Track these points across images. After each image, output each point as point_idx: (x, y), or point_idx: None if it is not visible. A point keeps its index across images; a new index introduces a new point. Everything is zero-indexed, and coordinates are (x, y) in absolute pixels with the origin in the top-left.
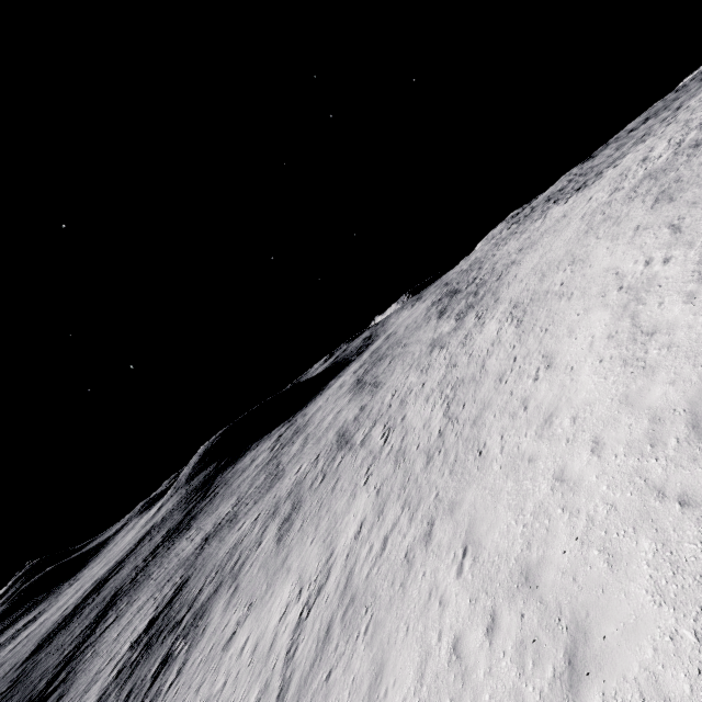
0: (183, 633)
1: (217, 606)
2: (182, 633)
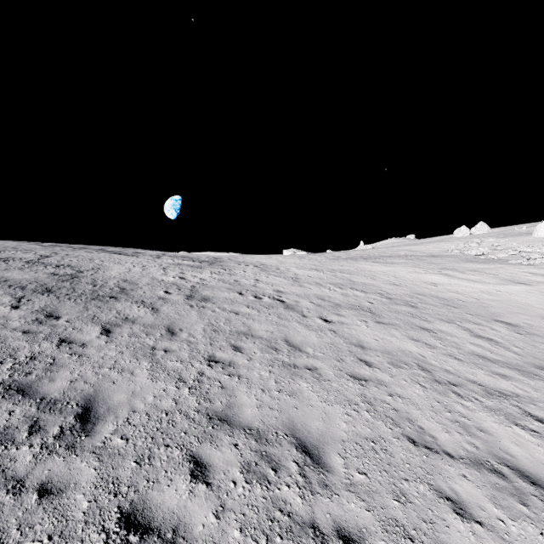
0: None
1: None
2: None
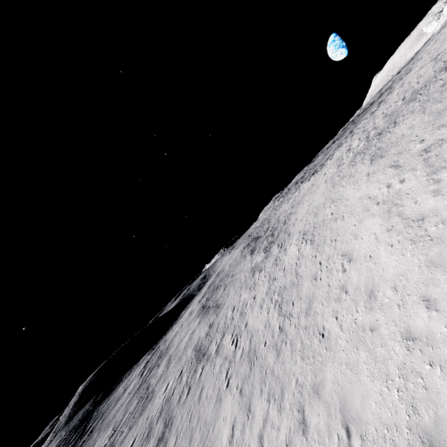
0: None
1: None
2: None
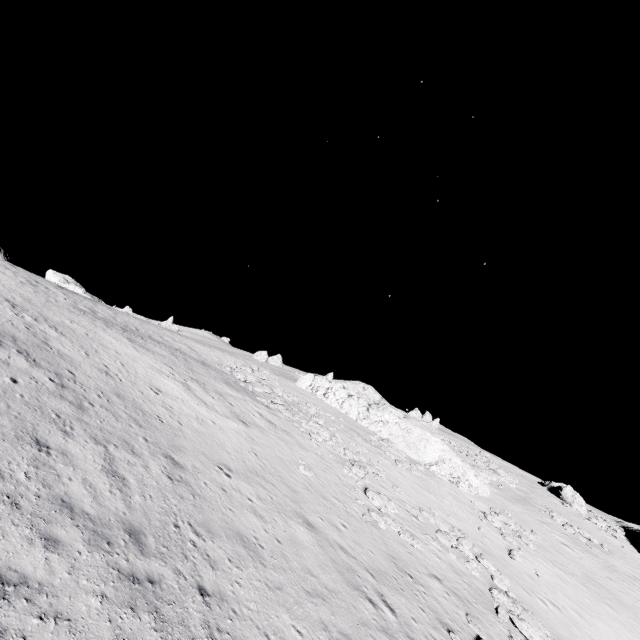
0: None
1: None
2: None
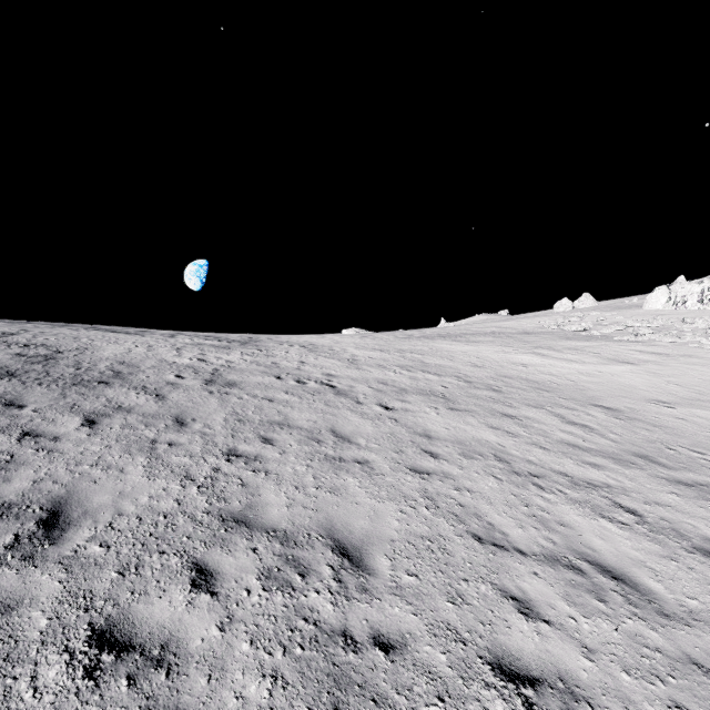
0: None
1: None
2: None
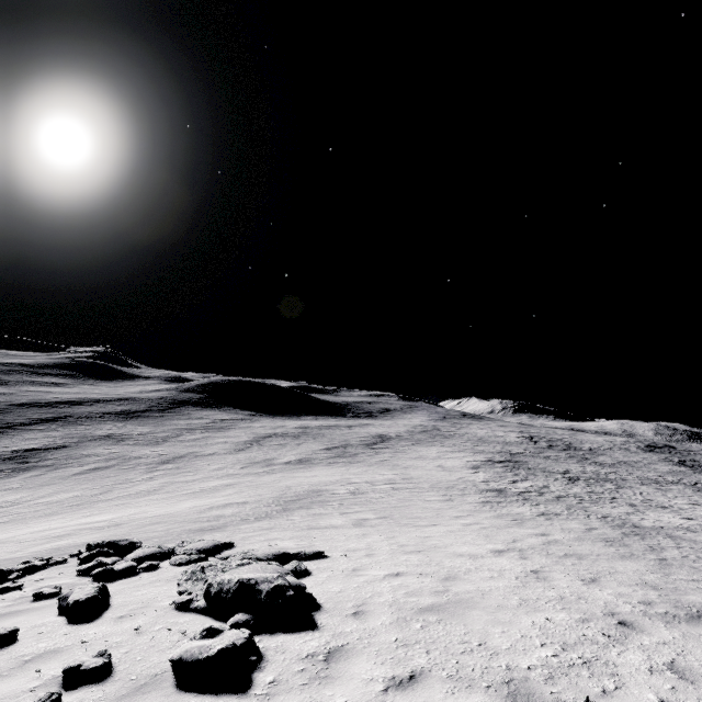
0: (16, 469)
1: (31, 473)
2: (16, 468)
